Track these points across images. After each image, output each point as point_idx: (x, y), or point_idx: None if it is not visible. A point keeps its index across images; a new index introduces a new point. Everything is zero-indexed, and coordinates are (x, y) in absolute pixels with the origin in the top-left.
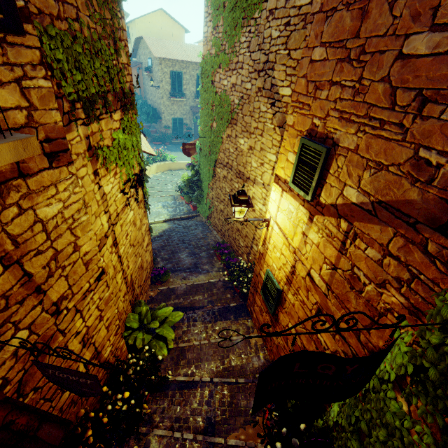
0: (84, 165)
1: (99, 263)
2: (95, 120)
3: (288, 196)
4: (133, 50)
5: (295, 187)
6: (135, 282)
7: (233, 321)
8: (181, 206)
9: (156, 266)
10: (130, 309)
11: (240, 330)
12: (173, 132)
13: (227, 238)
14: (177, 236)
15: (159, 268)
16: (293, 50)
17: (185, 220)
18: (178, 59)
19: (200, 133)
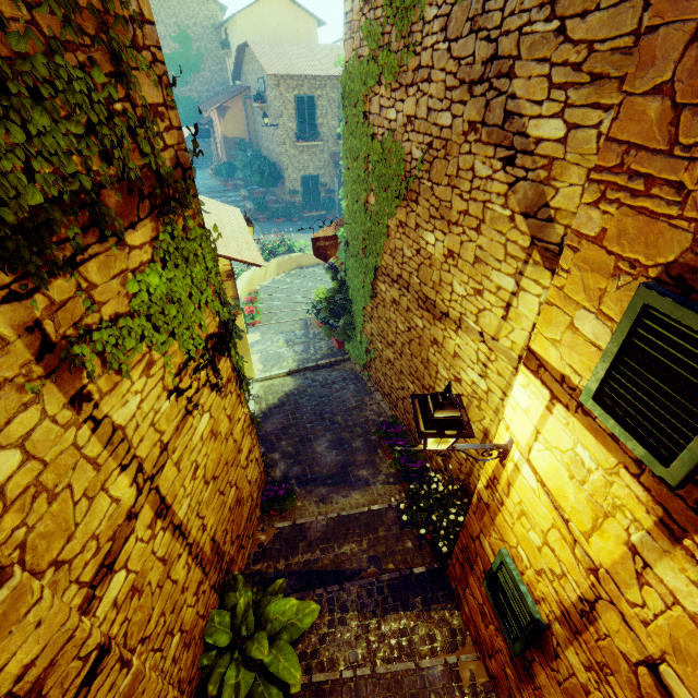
0: (27, 403)
1: (86, 645)
2: (61, 271)
3: (572, 420)
4: (180, 68)
5: (608, 419)
6: (224, 541)
7: (421, 614)
8: (317, 342)
9: (272, 471)
10: (215, 599)
11: (436, 639)
12: (303, 200)
13: (401, 412)
14: (310, 406)
15: (275, 483)
16: (576, 15)
17: (325, 371)
18: (307, 73)
19: (345, 213)
